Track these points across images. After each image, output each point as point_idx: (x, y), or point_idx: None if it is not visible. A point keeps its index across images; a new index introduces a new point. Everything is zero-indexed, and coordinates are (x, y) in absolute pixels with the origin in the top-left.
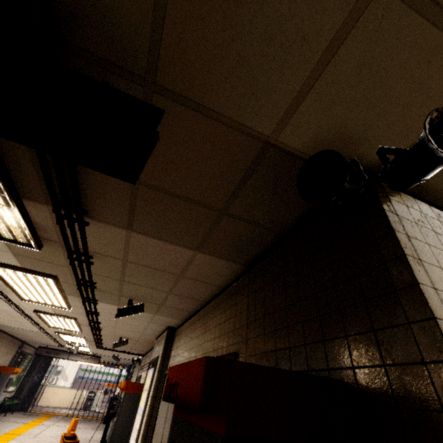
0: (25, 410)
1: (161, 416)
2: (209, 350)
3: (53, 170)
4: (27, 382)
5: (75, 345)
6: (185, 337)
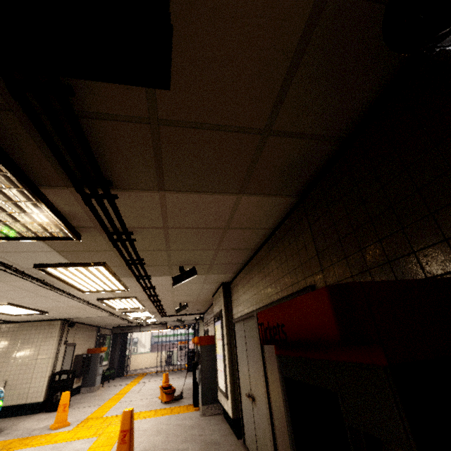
0: (122, 375)
1: (241, 357)
2: (276, 292)
3: (56, 139)
4: (114, 356)
5: (142, 319)
6: (243, 287)
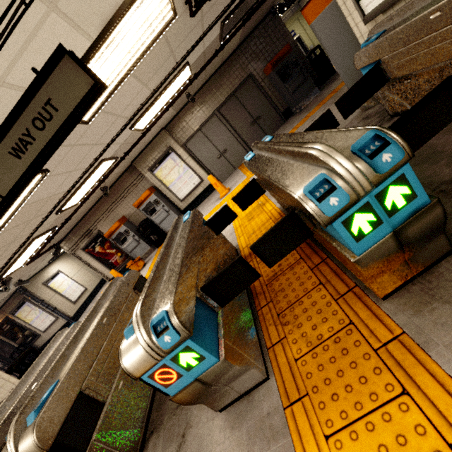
0: None
1: (204, 150)
2: (230, 89)
3: None
4: None
5: (6, 280)
6: (193, 112)
